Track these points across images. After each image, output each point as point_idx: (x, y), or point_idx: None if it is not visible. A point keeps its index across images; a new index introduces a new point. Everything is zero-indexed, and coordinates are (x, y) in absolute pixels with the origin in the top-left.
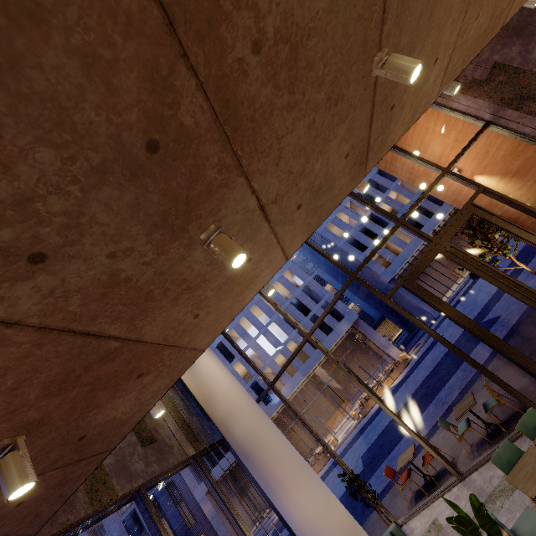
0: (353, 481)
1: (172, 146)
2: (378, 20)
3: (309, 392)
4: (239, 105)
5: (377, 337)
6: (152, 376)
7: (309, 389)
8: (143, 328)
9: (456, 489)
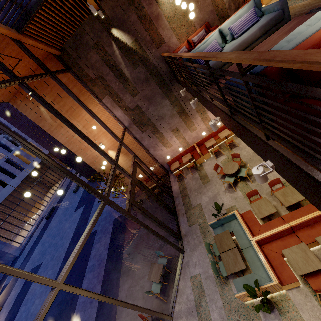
0: None
1: None
2: None
3: None
4: None
5: None
6: None
7: None
8: None
9: None
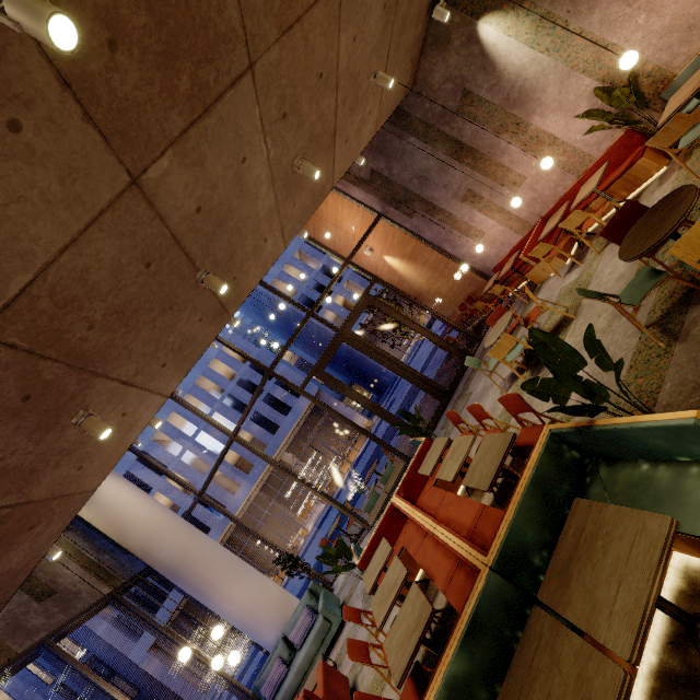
0: (288, 562)
1: (40, 391)
2: (189, 264)
3: (274, 486)
4: (86, 352)
5: (341, 408)
6: (44, 525)
7: (273, 482)
8: (31, 492)
9: (366, 538)
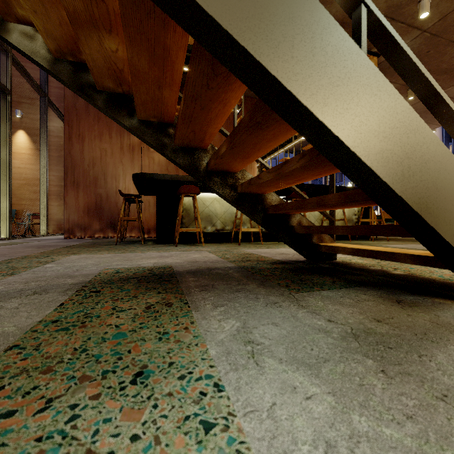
0: None
1: None
2: None
3: None
4: None
5: None
6: None
7: None
8: None
9: None
